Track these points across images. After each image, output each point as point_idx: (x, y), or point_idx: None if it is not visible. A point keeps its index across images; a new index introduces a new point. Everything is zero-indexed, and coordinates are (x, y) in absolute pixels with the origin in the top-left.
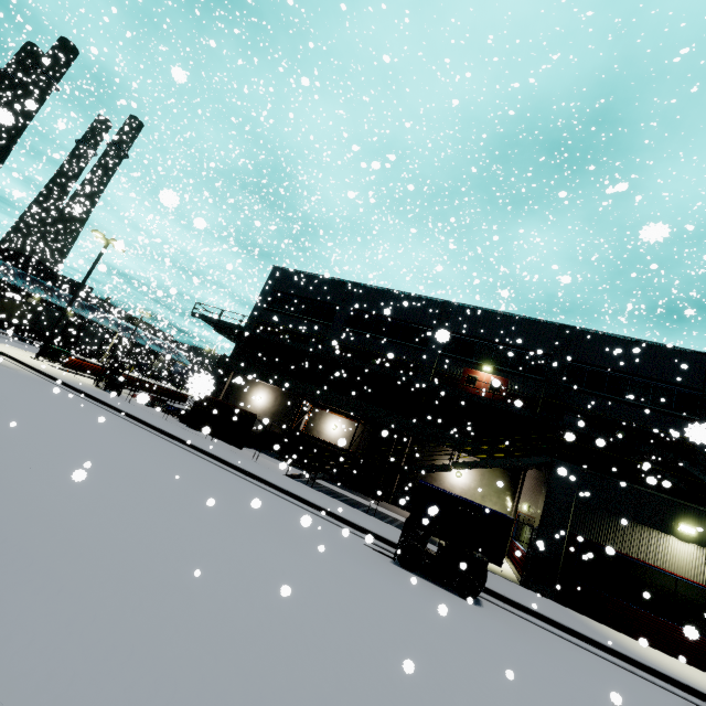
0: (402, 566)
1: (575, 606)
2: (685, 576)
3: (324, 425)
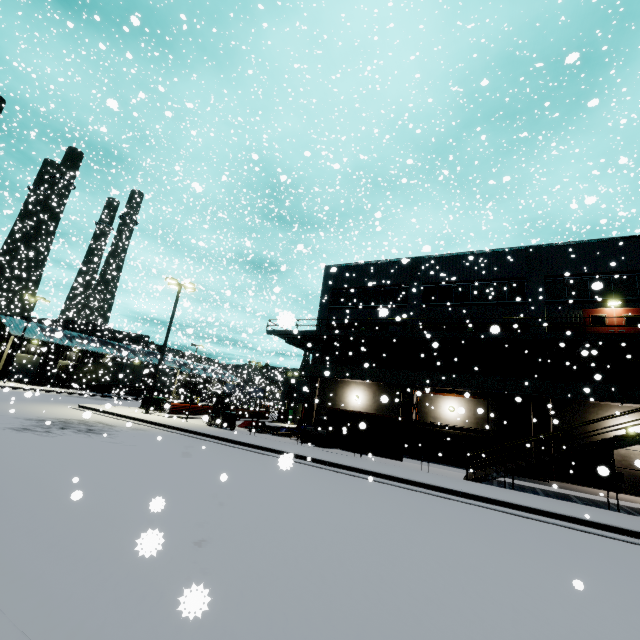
0: None
1: None
2: None
3: (439, 409)
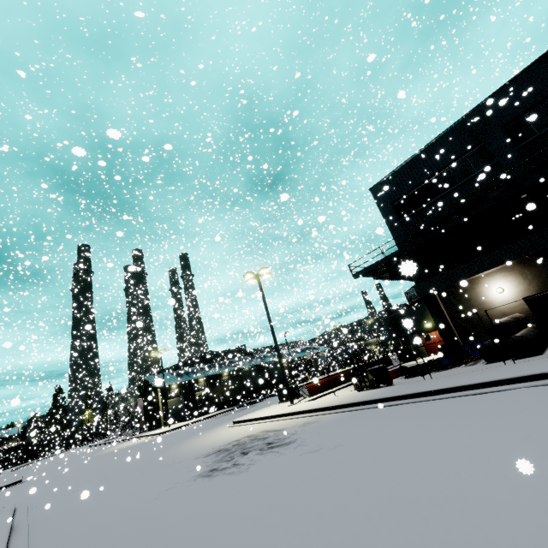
0: None
1: None
2: None
3: None
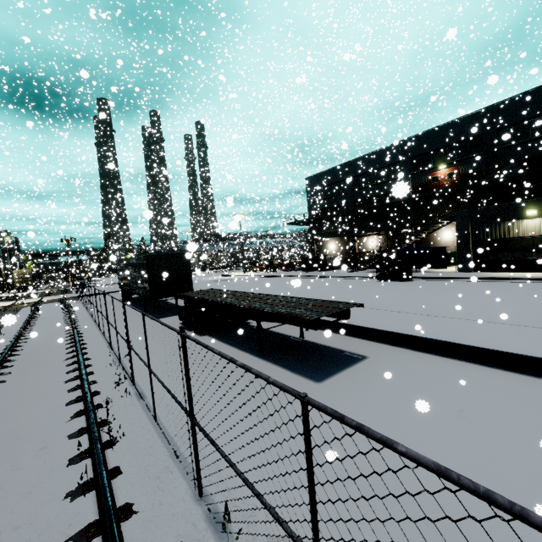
0: (380, 281)
1: (484, 270)
2: (536, 235)
3: (367, 244)
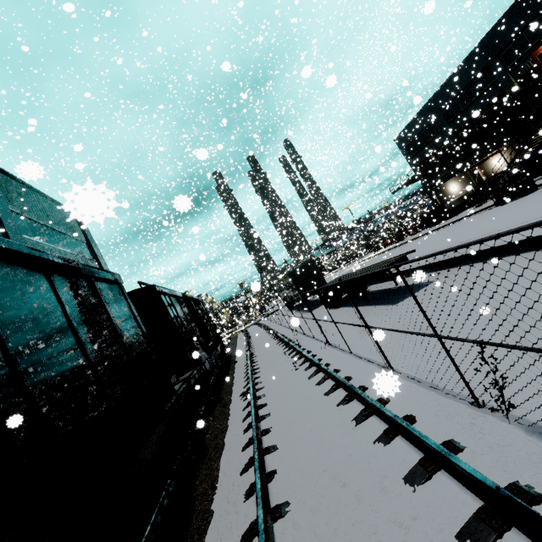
0: (500, 206)
1: None
2: None
3: (492, 167)
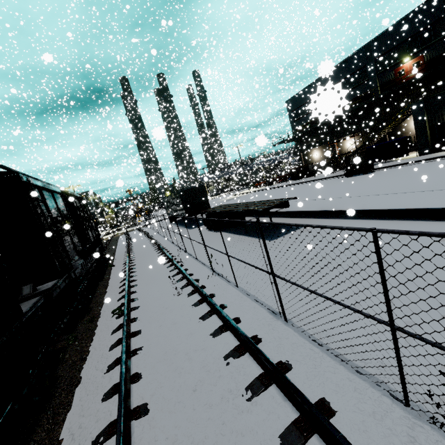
0: (347, 177)
1: (442, 150)
2: None
3: (345, 146)
